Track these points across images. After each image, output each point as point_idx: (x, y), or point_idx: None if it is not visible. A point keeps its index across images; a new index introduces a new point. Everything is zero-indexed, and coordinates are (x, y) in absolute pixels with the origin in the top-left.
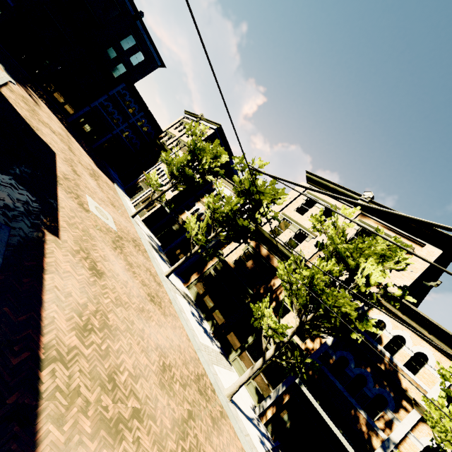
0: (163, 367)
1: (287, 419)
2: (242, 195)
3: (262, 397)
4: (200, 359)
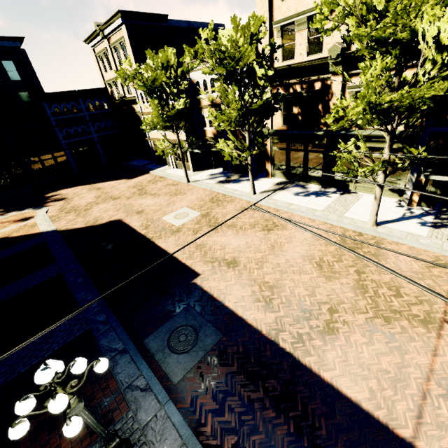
0: (318, 266)
1: (434, 190)
2: (229, 82)
3: (400, 191)
4: (333, 224)
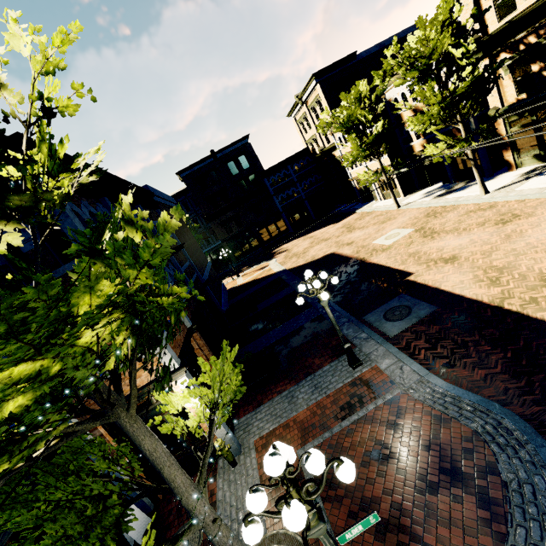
0: None
1: None
2: (425, 80)
3: None
4: None
